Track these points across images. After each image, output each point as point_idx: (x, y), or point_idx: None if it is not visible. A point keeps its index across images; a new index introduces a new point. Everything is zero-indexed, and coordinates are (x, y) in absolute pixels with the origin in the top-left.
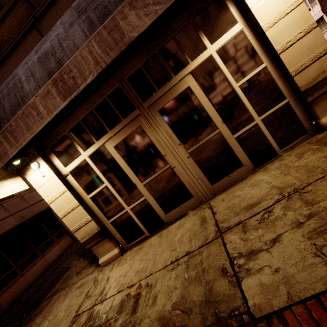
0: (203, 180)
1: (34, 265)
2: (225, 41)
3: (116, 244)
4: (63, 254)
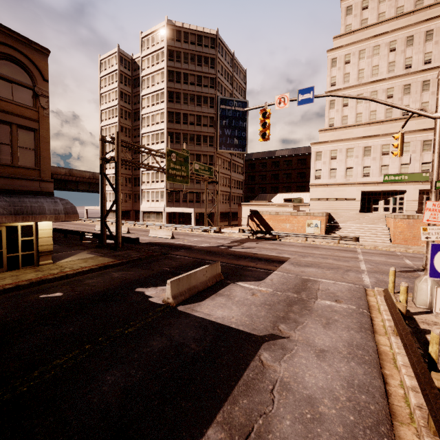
0: None
1: None
2: (26, 224)
3: None
4: None
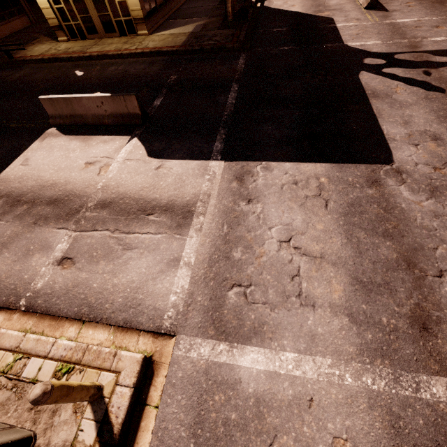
0: (103, 29)
1: (5, 25)
2: None
3: (66, 36)
4: (27, 30)
